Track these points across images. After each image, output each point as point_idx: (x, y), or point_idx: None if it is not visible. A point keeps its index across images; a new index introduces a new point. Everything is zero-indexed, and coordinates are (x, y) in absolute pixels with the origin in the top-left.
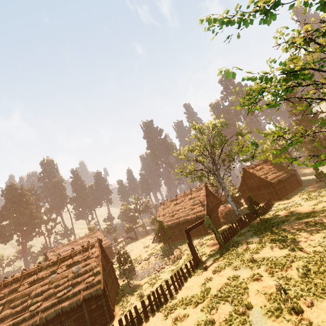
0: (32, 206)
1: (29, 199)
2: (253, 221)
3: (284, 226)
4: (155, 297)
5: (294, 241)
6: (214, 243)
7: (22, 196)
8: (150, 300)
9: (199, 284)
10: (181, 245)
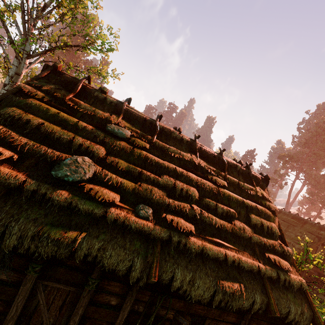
0: None
1: None
2: None
3: None
4: None
5: None
6: None
7: None
8: None
9: None
10: None
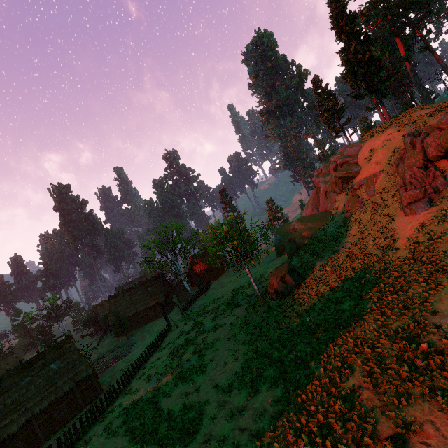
0: None
1: None
2: (200, 296)
3: (218, 294)
4: (151, 348)
5: (222, 299)
6: (177, 316)
7: None
8: (148, 350)
9: (177, 333)
10: (140, 332)
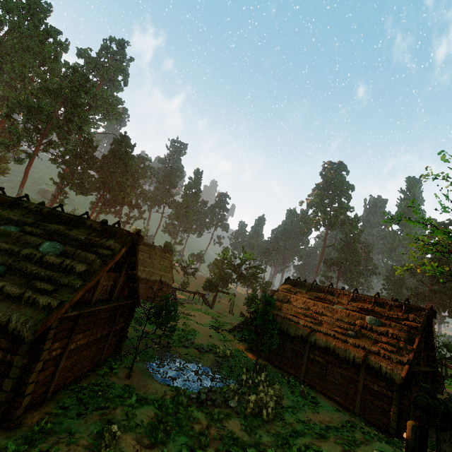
0: (128, 175)
1: (131, 165)
2: None
3: None
4: None
5: None
6: None
7: (127, 157)
8: None
9: None
10: (281, 384)
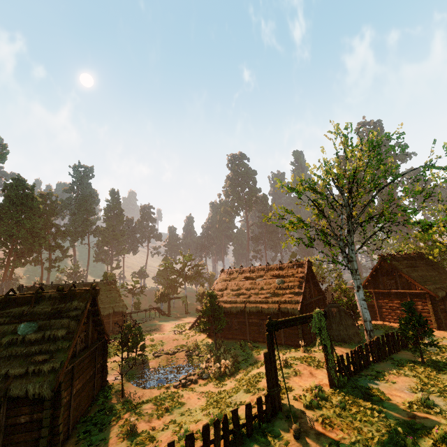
0: (37, 218)
1: (37, 207)
2: (397, 353)
3: None
4: None
5: None
6: (312, 371)
7: (29, 200)
8: None
9: None
10: (236, 349)
